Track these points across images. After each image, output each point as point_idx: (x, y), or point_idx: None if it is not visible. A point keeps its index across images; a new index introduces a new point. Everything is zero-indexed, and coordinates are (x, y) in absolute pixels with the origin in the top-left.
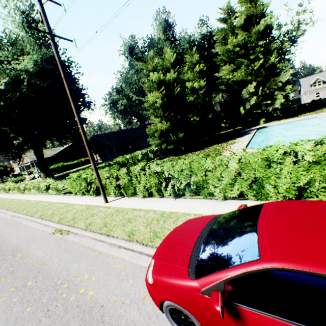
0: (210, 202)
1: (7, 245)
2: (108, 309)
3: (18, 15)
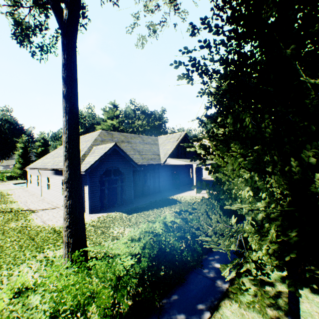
0: None
1: None
2: None
3: None
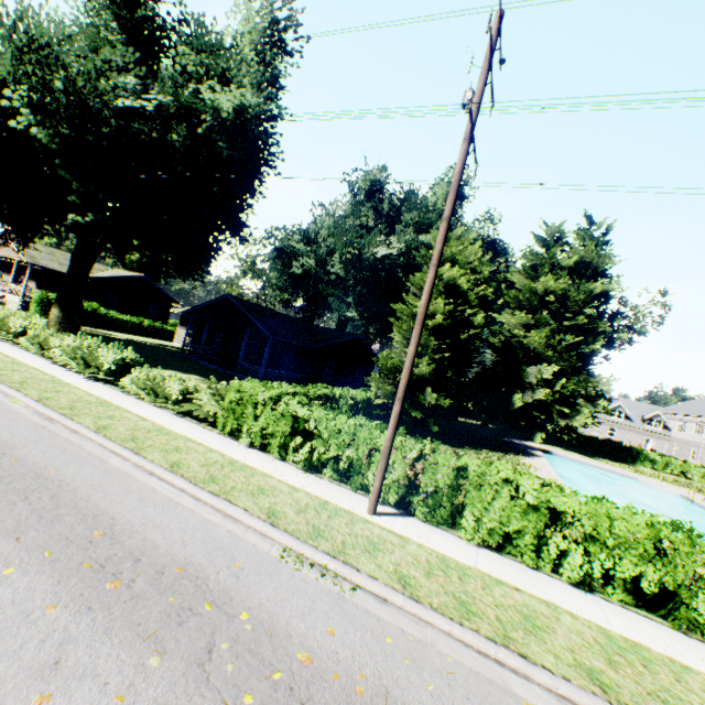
0: (699, 647)
1: (142, 545)
2: None
3: (261, 18)
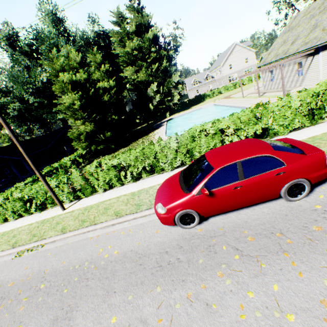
0: (164, 175)
1: None
2: (137, 248)
3: None
